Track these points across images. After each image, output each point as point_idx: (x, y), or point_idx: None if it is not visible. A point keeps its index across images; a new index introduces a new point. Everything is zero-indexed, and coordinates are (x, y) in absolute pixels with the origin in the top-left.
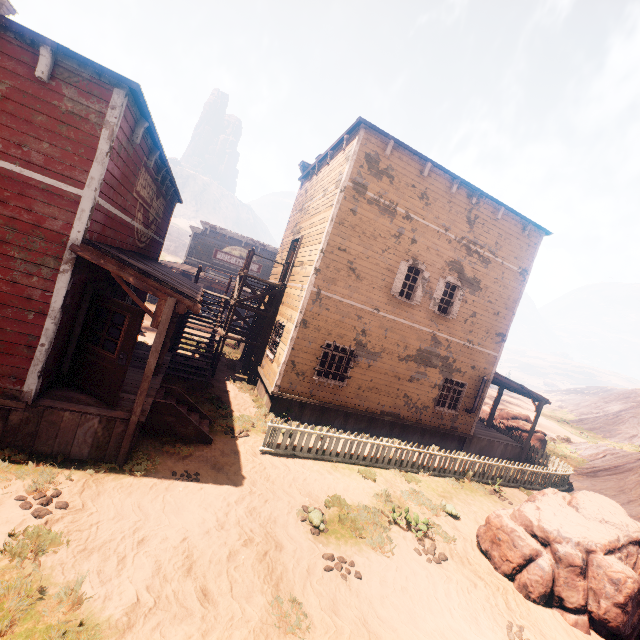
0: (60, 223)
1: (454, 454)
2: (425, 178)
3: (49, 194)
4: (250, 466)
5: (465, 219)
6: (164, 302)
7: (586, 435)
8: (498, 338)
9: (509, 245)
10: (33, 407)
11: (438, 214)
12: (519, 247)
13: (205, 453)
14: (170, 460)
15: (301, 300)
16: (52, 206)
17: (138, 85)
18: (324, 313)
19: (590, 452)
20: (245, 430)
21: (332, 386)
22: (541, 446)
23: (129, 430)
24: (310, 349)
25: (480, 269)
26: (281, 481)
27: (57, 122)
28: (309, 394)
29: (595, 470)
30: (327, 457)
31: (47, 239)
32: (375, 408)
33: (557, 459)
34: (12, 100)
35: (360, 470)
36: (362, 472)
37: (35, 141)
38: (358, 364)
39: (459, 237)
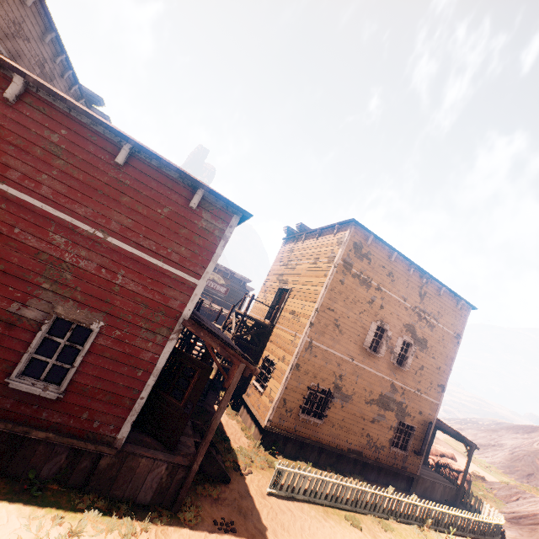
0: (178, 302)
1: (416, 500)
2: (392, 262)
3: (176, 281)
4: (265, 511)
5: (418, 293)
6: (237, 367)
7: (490, 469)
8: (439, 388)
9: (447, 314)
10: (120, 453)
11: (399, 288)
12: (454, 316)
13: (228, 495)
14: (207, 504)
15: (296, 346)
16: (176, 290)
17: (252, 216)
18: (313, 359)
19: (504, 493)
20: (248, 466)
21: (312, 423)
22: (468, 486)
23: (189, 478)
24: (299, 389)
25: (427, 331)
26: (293, 530)
27: (193, 234)
28: (293, 429)
29: (516, 516)
30: (318, 500)
31: (166, 314)
32: (344, 445)
33: (488, 504)
34: (170, 219)
35: (347, 516)
36: (348, 518)
37: (177, 245)
38: (334, 404)
39: (413, 306)
